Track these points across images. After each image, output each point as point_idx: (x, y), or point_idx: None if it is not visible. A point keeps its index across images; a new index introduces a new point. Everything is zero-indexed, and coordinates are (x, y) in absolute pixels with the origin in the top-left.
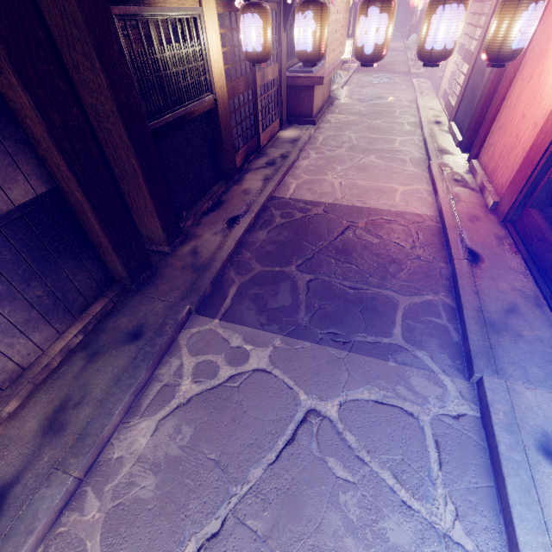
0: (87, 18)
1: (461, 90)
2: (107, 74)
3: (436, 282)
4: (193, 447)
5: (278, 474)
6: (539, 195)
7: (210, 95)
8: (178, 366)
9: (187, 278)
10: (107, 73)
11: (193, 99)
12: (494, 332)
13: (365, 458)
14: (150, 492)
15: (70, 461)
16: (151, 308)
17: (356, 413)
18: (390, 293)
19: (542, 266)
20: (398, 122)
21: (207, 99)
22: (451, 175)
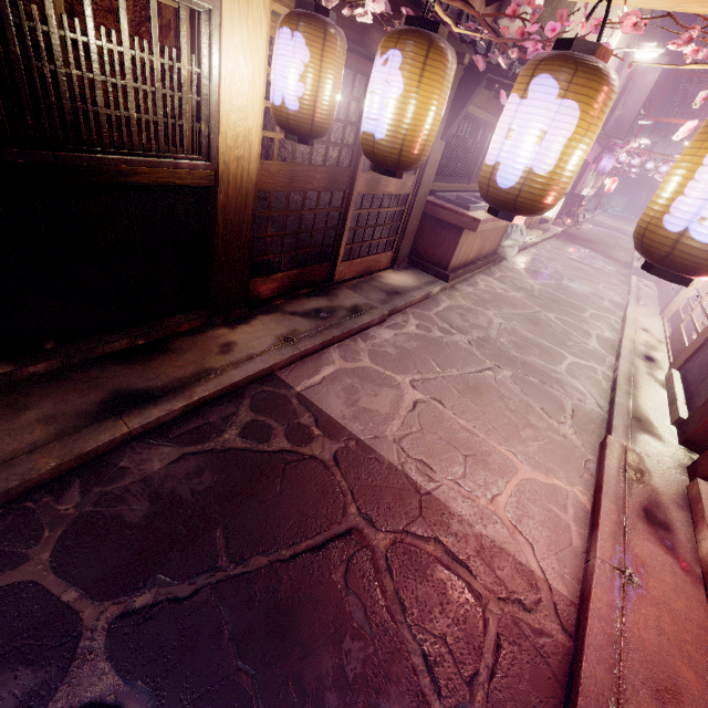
0: None
1: None
2: None
3: None
4: None
5: None
6: None
7: (200, 160)
8: None
9: None
10: None
11: (137, 150)
12: None
13: None
14: None
15: None
16: None
17: None
18: None
19: None
20: (582, 328)
21: (186, 164)
22: (643, 494)
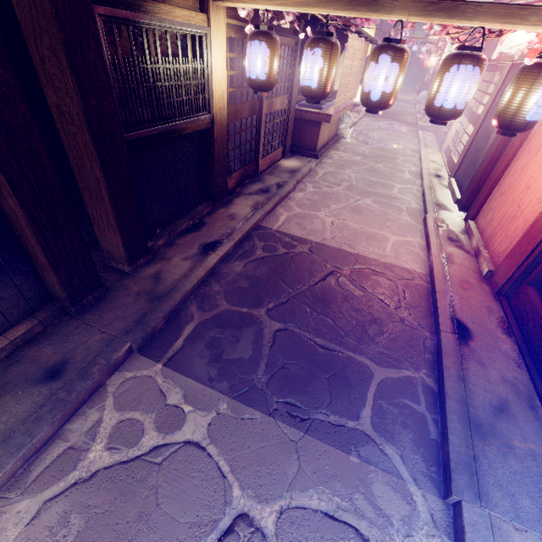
0: (58, 10)
1: (465, 149)
2: (75, 74)
3: (419, 355)
4: None
5: None
6: (539, 274)
7: (206, 114)
8: (95, 421)
9: (139, 307)
10: (76, 73)
11: (186, 116)
12: (480, 436)
13: None
14: None
15: None
16: (85, 339)
17: (298, 529)
18: (365, 361)
19: (538, 357)
20: (399, 168)
21: (202, 118)
22: (446, 233)
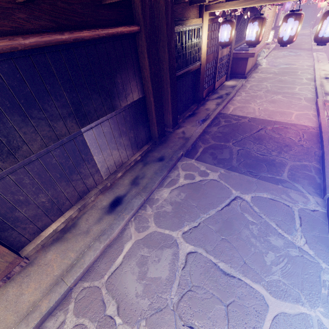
0: (167, 33)
1: None
2: (168, 53)
3: (311, 157)
4: (186, 200)
5: (222, 214)
6: None
7: (198, 62)
8: (177, 173)
9: (181, 142)
10: (168, 53)
11: (192, 64)
12: None
13: (262, 216)
14: (170, 210)
15: (142, 193)
16: (166, 151)
17: (259, 201)
18: (283, 159)
19: None
20: (299, 77)
21: (197, 64)
22: None
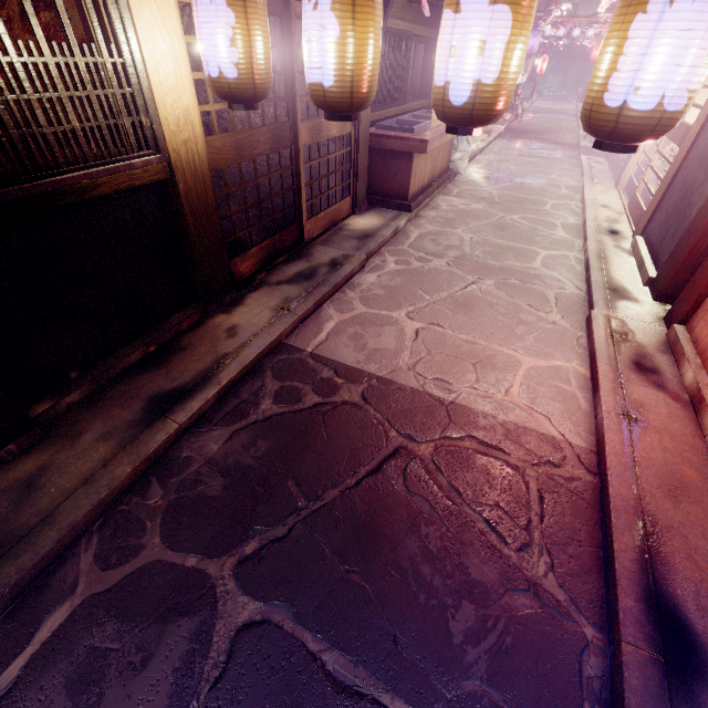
0: None
1: (662, 186)
2: None
3: None
4: None
5: None
6: None
7: (151, 155)
8: None
9: None
10: None
11: (91, 161)
12: None
13: None
14: None
15: None
16: None
17: None
18: None
19: None
20: (547, 221)
21: (140, 163)
22: (630, 351)
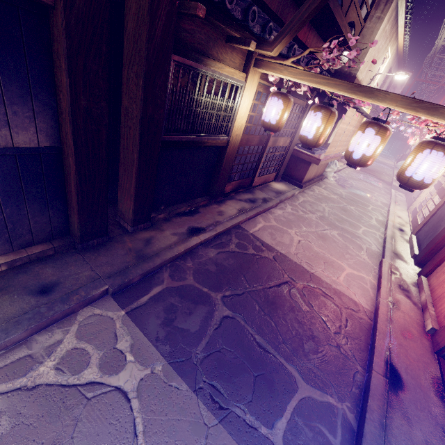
0: (149, 53)
1: (429, 214)
2: (145, 91)
3: (346, 385)
4: None
5: None
6: None
7: (225, 136)
8: (57, 340)
9: (126, 260)
10: (145, 91)
11: (210, 134)
12: None
13: None
14: None
15: None
16: (78, 271)
17: None
18: (294, 372)
19: None
20: (368, 214)
21: (221, 138)
22: (398, 280)
